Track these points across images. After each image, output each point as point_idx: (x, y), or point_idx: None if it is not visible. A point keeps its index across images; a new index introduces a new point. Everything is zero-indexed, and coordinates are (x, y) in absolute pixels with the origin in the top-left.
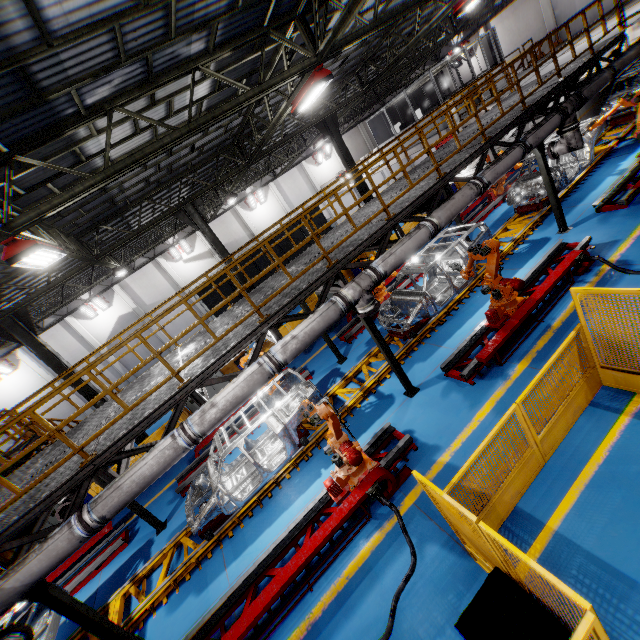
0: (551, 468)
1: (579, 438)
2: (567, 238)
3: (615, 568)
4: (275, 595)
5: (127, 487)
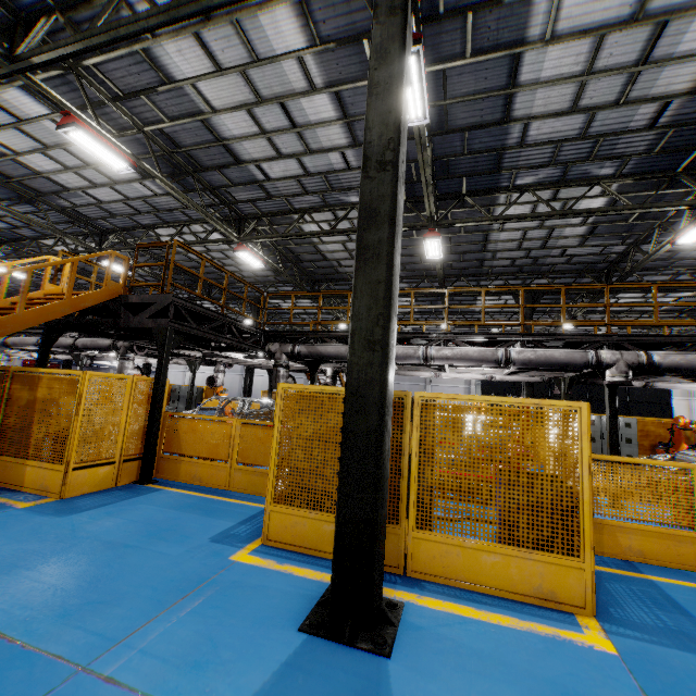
0: None
1: None
2: None
3: (683, 607)
4: None
5: None
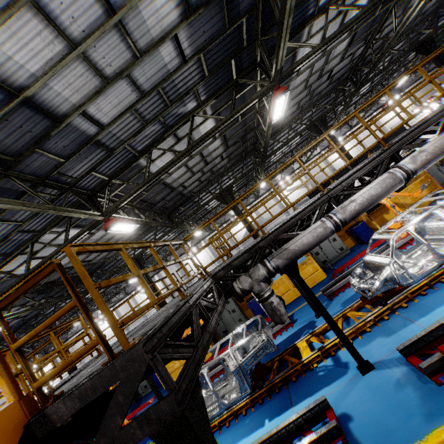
0: None
1: None
2: None
3: None
4: None
5: (359, 200)
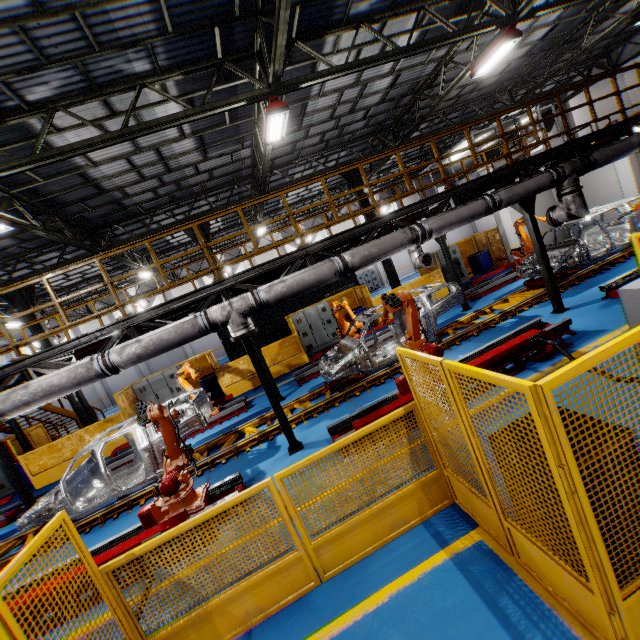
0: (321, 593)
1: (378, 564)
2: (556, 319)
3: None
4: None
5: None
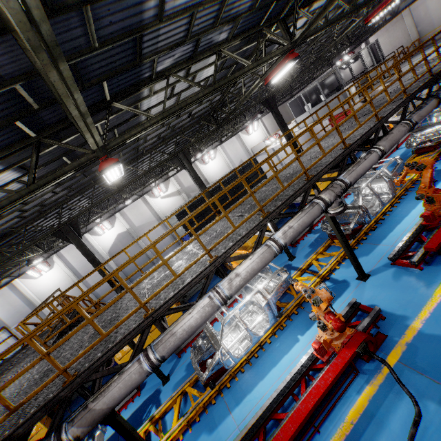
0: None
1: None
2: None
3: None
4: (293, 433)
5: (180, 334)
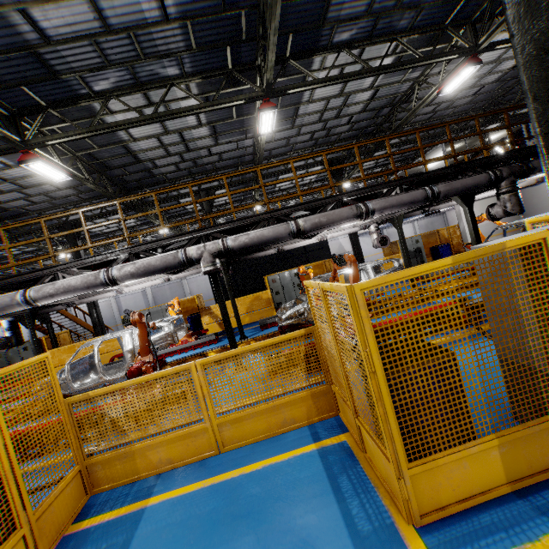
0: (217, 459)
1: (264, 447)
2: None
3: None
4: None
5: None
